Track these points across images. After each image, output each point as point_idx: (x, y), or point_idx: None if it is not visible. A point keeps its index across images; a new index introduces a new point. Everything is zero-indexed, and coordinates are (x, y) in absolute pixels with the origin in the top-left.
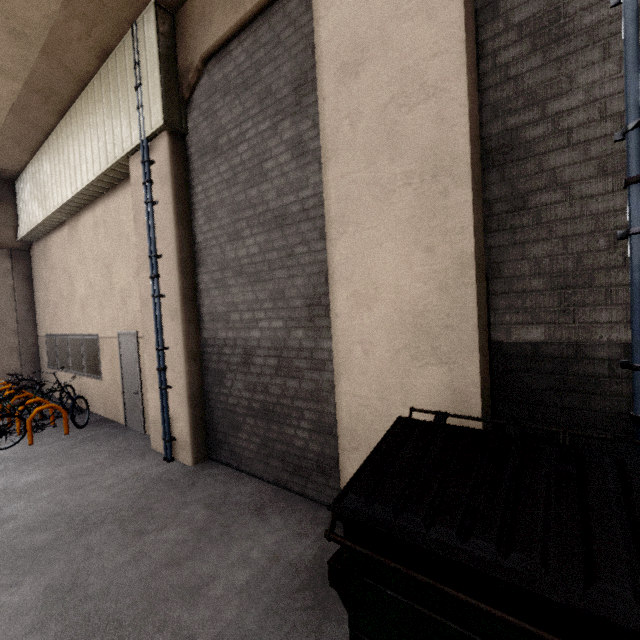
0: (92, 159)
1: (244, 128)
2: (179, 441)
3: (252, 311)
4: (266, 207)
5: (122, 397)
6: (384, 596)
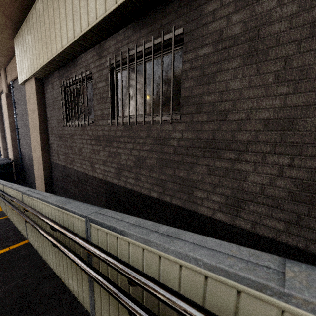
0: None
1: None
2: None
3: None
4: None
5: None
6: None
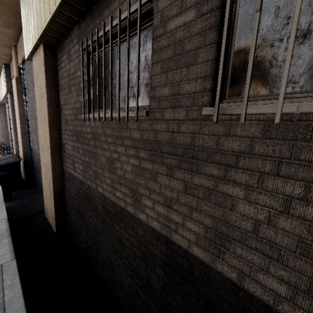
0: (3, 91)
1: None
2: None
3: None
4: None
5: None
6: None
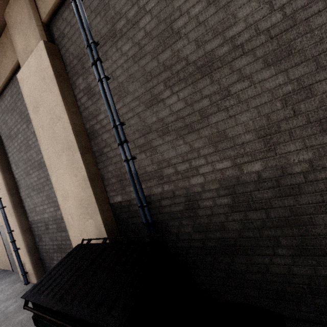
0: None
1: (18, 127)
2: (29, 273)
3: (42, 205)
4: (34, 160)
5: (7, 257)
6: (44, 323)
